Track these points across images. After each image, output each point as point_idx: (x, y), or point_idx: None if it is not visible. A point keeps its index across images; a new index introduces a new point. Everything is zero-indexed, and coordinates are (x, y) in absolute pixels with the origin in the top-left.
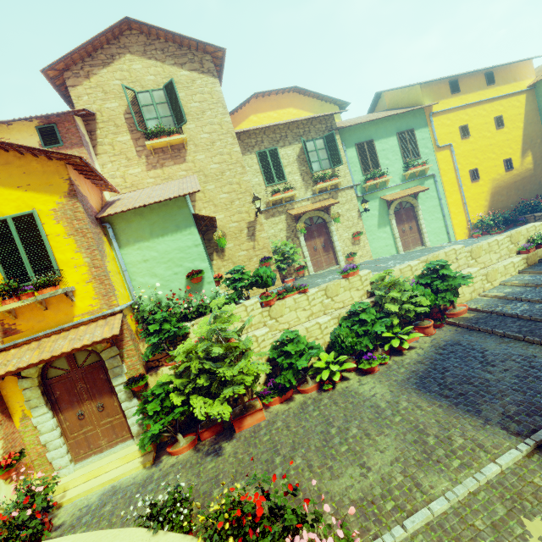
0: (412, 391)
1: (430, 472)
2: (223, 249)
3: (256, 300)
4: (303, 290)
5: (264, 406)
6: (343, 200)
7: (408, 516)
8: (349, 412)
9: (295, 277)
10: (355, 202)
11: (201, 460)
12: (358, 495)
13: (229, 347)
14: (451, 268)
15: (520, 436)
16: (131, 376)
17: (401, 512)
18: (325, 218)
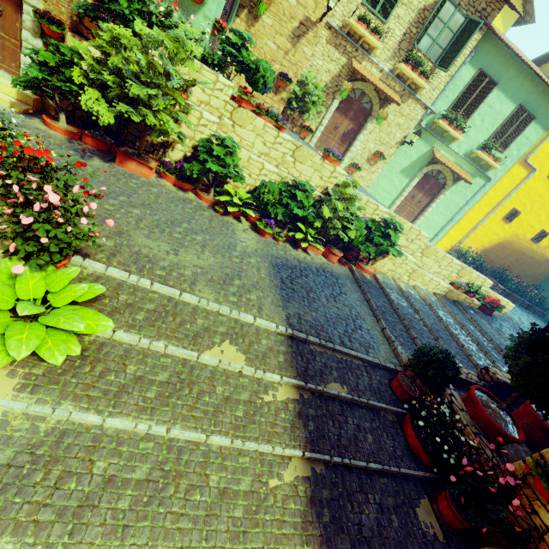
0: (268, 262)
1: (210, 288)
2: (258, 17)
3: (232, 84)
4: (280, 126)
5: (159, 175)
6: (406, 111)
7: (164, 284)
8: (212, 230)
9: (295, 131)
10: (411, 126)
11: (65, 147)
12: (148, 254)
13: (154, 67)
14: (401, 242)
15: (289, 326)
16: (50, 11)
17: (162, 280)
18: (374, 109)
